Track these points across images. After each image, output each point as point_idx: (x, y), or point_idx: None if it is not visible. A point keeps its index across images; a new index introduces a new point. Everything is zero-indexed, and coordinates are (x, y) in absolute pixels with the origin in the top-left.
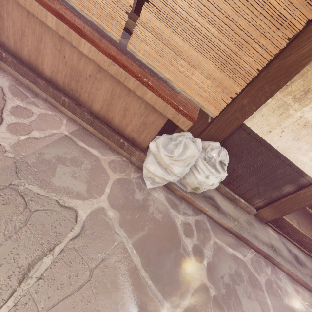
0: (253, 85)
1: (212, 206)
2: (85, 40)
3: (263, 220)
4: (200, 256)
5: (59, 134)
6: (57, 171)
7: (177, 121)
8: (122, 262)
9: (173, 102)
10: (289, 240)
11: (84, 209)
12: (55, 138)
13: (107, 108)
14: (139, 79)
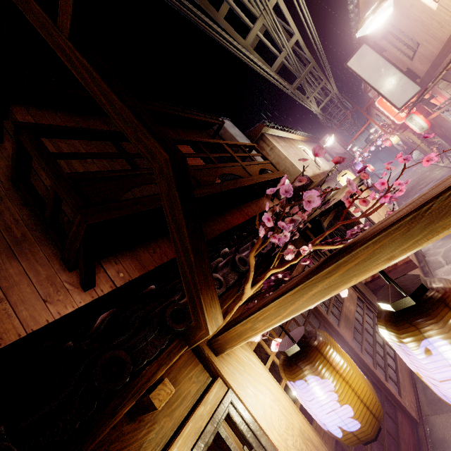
0: None
1: None
2: None
3: None
4: None
5: None
6: None
7: None
8: None
9: None
10: None
11: None
12: None
13: None
14: None
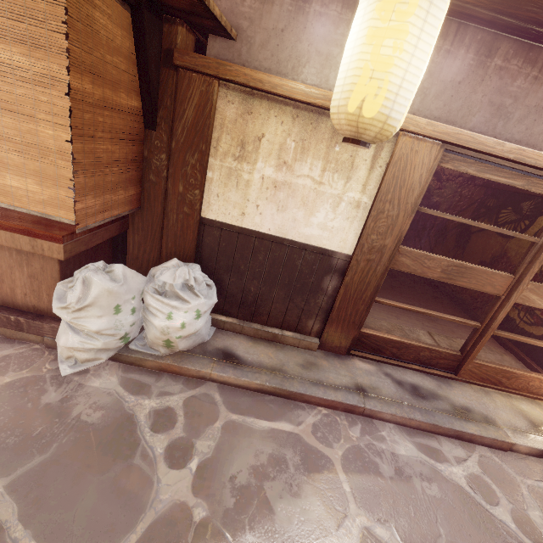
0: (174, 163)
1: (221, 363)
2: None
3: (340, 350)
4: (184, 457)
5: None
6: None
7: (42, 251)
8: None
9: (17, 227)
10: (401, 366)
11: None
12: None
13: None
14: None
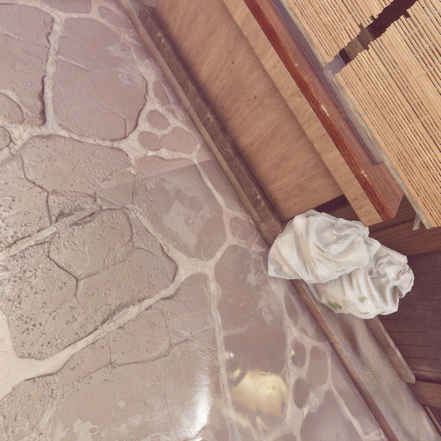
0: None
1: (346, 340)
2: (275, 50)
3: (420, 398)
4: (302, 398)
5: (187, 161)
6: (172, 208)
7: (358, 207)
8: (205, 353)
9: (366, 178)
10: None
11: (186, 269)
12: (182, 164)
13: (259, 148)
14: (328, 127)
